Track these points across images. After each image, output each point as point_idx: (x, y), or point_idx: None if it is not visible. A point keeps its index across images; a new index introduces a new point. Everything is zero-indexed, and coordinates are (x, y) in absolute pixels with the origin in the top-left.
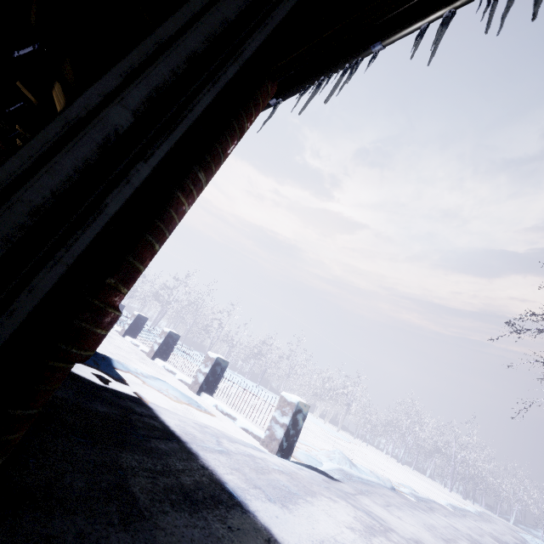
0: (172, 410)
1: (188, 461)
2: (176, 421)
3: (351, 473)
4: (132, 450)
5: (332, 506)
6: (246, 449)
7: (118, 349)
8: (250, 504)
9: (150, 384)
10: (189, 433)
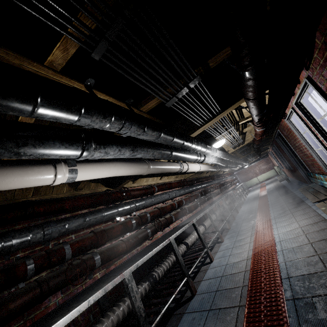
0: None
1: None
2: None
3: None
4: None
5: None
6: None
7: None
8: None
9: None
10: None
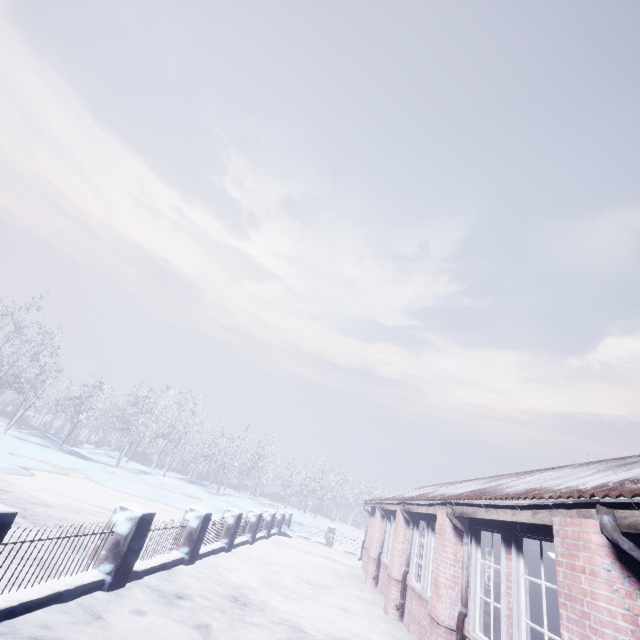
0: None
1: None
2: None
3: None
4: None
5: None
6: None
7: None
8: None
9: None
10: None
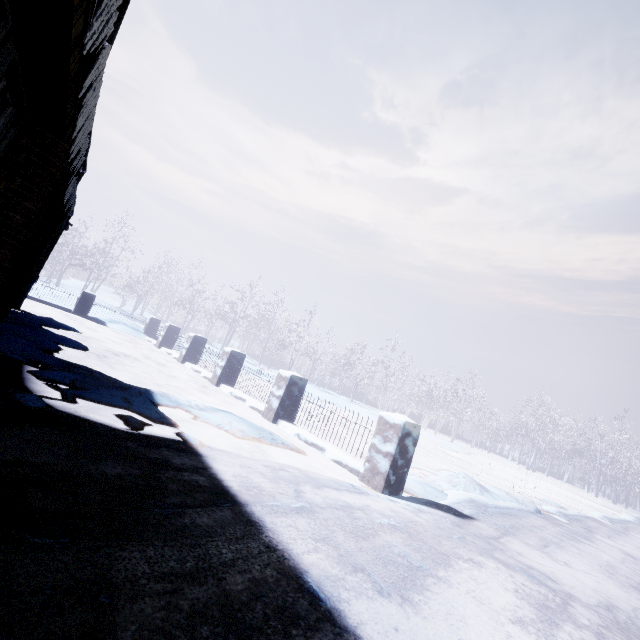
0: (233, 451)
1: (243, 540)
2: (236, 468)
3: (485, 502)
4: (145, 540)
5: (478, 577)
6: (338, 495)
7: (172, 379)
8: (347, 611)
9: (207, 419)
10: (254, 487)
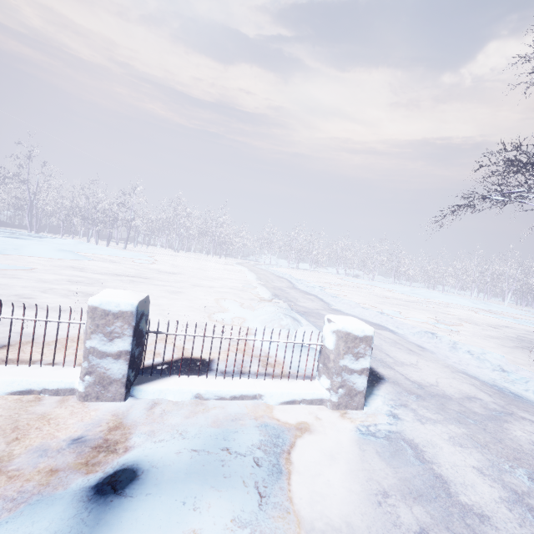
0: None
1: None
2: None
3: None
4: None
5: None
6: (480, 495)
7: None
8: None
9: None
10: None
